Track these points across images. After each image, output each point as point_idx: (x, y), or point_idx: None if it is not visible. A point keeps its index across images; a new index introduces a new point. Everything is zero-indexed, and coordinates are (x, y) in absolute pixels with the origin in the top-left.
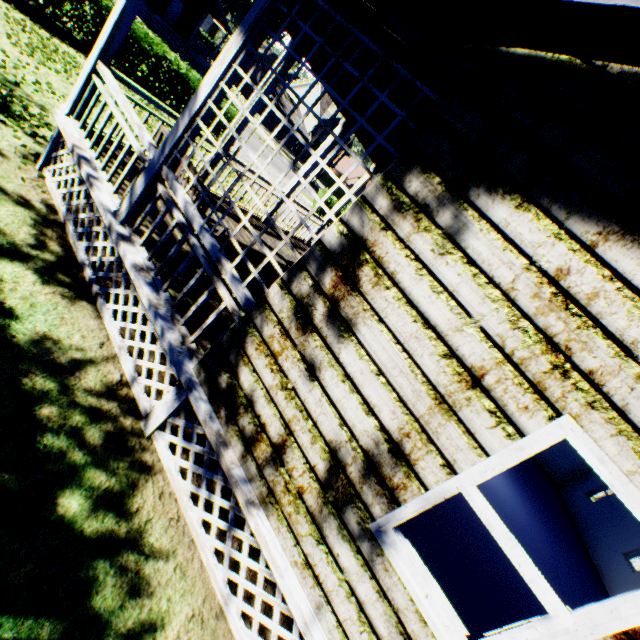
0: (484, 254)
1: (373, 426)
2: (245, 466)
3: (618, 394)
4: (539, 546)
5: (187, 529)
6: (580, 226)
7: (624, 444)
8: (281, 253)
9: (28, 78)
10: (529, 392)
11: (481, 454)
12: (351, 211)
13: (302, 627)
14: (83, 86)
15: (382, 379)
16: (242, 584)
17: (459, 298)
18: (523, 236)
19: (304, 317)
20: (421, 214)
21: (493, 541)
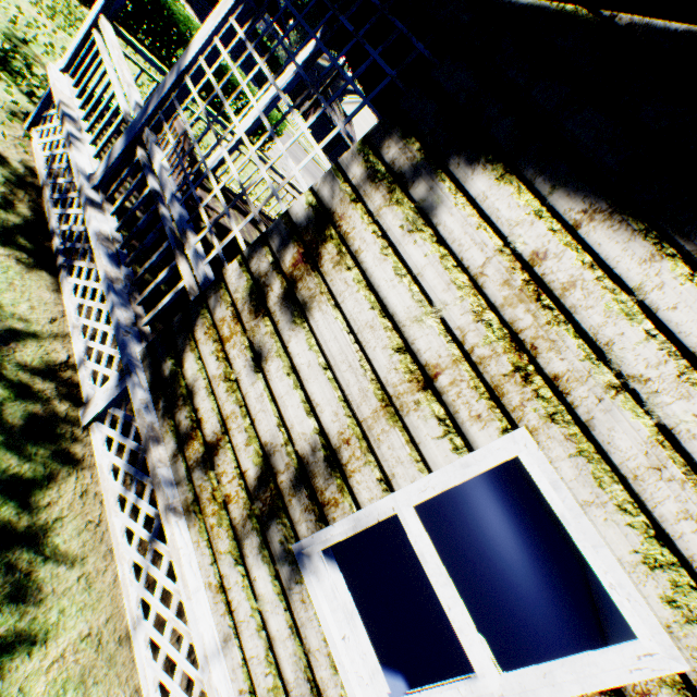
0: (456, 232)
1: (312, 429)
2: (175, 467)
3: (584, 406)
4: (545, 626)
5: (107, 536)
6: (565, 202)
7: (584, 467)
8: None
9: (41, 39)
10: (485, 398)
11: (423, 469)
12: (323, 180)
13: (201, 661)
14: (82, 41)
15: (329, 374)
16: (155, 606)
17: (423, 283)
18: (501, 213)
19: (259, 299)
20: (395, 185)
21: (487, 610)
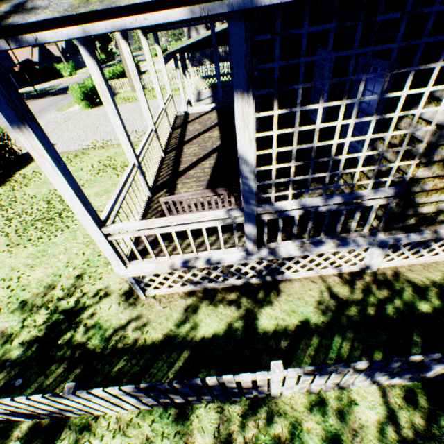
0: None
1: None
2: None
3: None
4: None
5: (427, 263)
6: None
7: None
8: (201, 154)
9: (3, 294)
10: None
11: None
12: None
13: None
14: (113, 250)
15: None
16: None
17: None
18: None
19: None
20: None
21: None
